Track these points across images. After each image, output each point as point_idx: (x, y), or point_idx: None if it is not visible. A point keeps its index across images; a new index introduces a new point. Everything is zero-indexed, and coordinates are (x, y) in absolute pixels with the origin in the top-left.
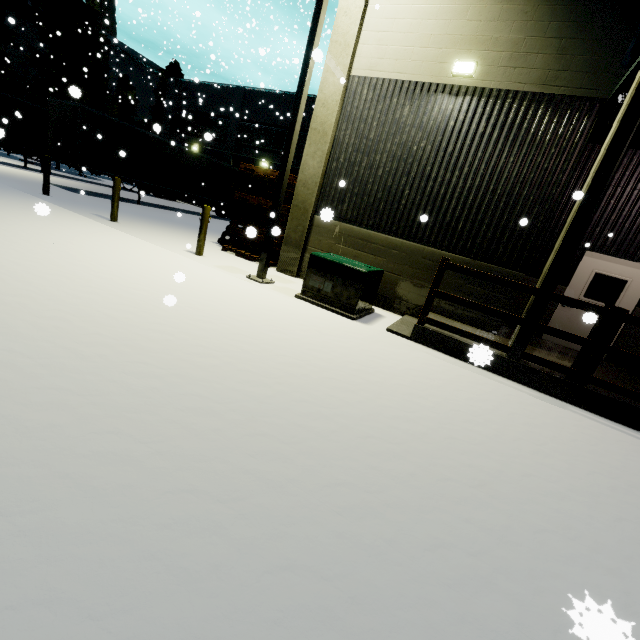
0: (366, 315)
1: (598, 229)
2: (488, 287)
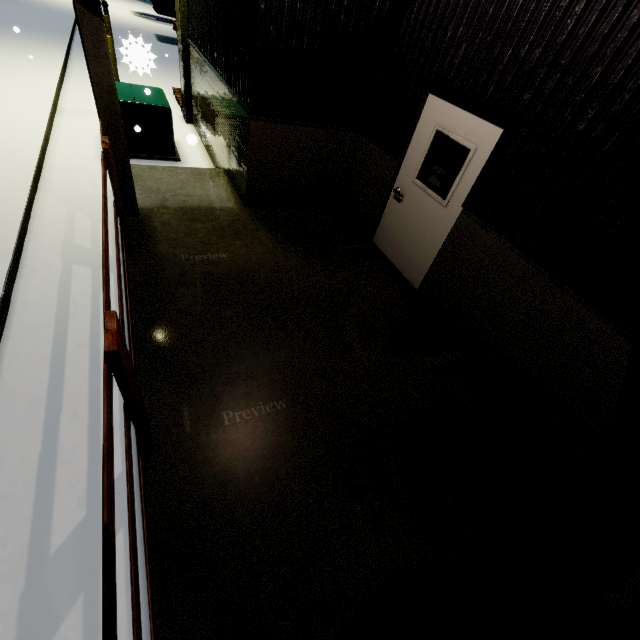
0: (149, 159)
1: (450, 27)
2: (239, 136)
